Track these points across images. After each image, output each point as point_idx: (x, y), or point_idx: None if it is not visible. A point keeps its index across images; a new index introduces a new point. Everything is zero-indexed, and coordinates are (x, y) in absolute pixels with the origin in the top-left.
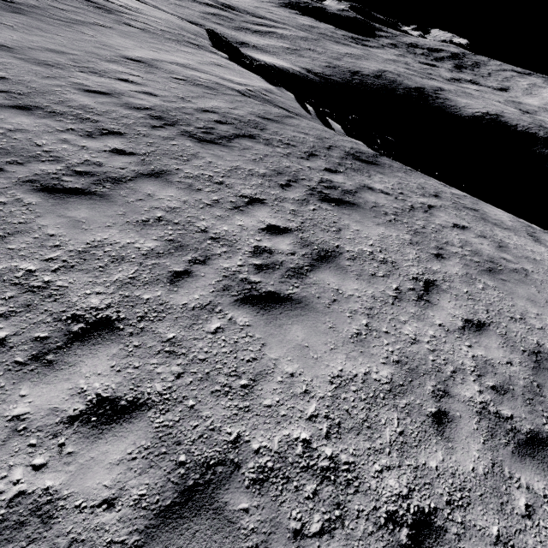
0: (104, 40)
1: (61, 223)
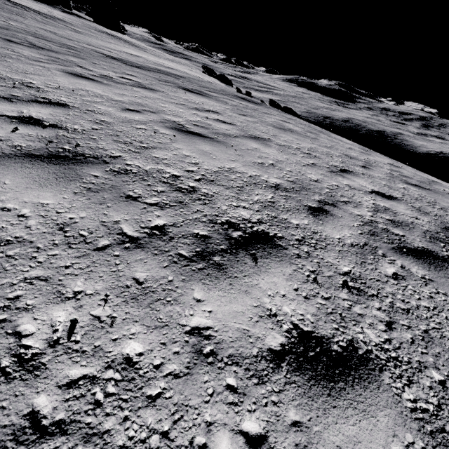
0: (120, 48)
1: (2, 43)
